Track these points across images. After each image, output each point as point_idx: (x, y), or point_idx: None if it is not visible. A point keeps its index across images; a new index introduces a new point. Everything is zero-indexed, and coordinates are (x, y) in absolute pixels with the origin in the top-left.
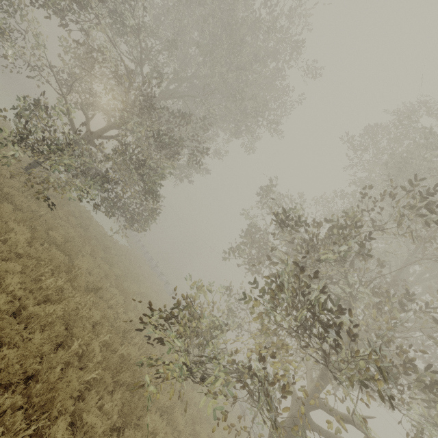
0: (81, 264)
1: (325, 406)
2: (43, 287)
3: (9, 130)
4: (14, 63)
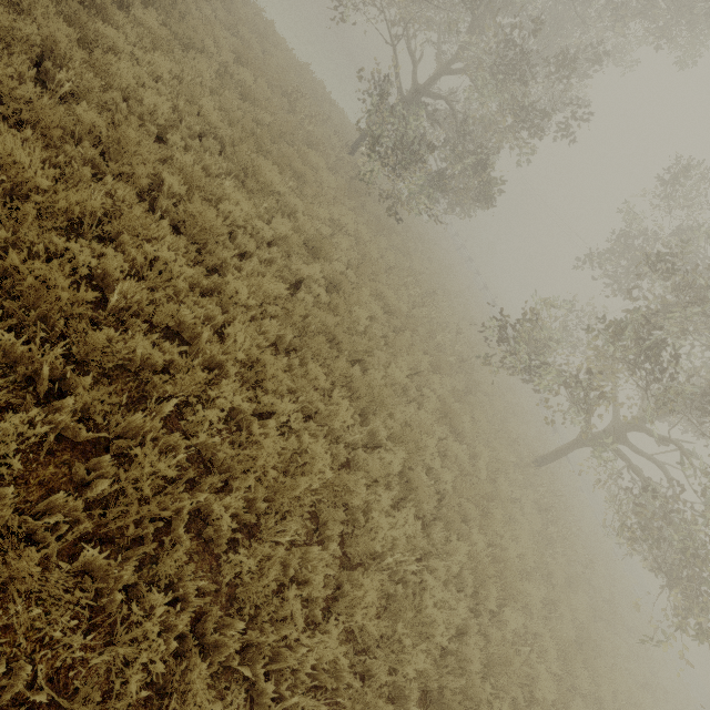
0: (418, 268)
1: (644, 431)
2: (412, 295)
3: (312, 78)
4: (342, 13)
